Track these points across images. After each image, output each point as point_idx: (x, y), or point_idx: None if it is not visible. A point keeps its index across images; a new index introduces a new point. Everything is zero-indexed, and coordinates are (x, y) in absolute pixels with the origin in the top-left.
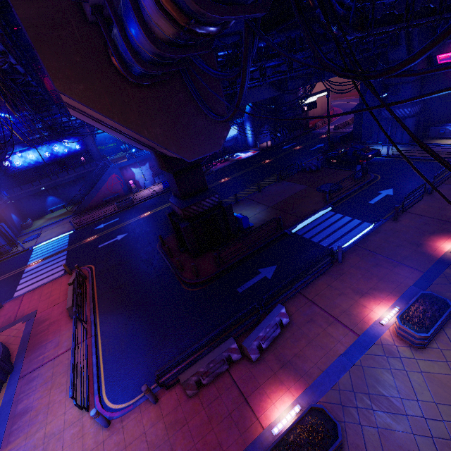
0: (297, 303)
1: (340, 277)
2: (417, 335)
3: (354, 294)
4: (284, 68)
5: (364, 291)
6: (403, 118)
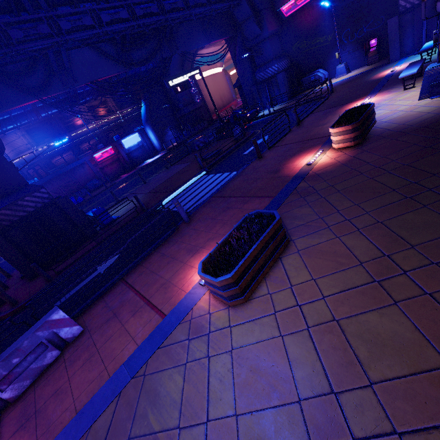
0: (111, 295)
1: (180, 239)
2: (215, 281)
3: (186, 255)
4: (88, 21)
5: (200, 246)
6: (274, 75)
